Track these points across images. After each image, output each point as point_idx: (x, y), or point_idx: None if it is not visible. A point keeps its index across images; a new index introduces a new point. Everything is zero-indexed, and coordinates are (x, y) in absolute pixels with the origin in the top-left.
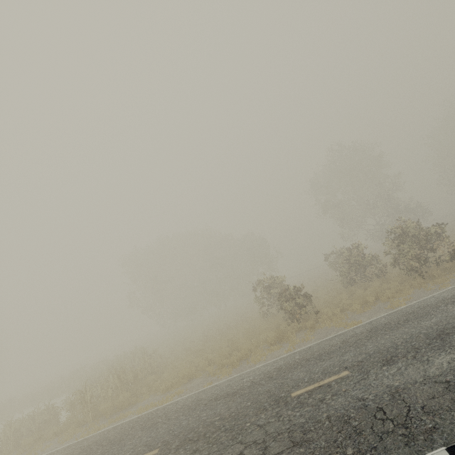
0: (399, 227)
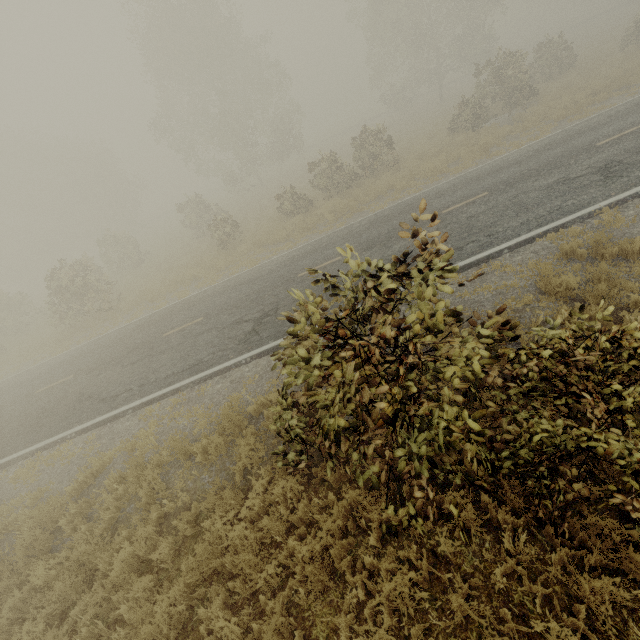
0: (52, 276)
